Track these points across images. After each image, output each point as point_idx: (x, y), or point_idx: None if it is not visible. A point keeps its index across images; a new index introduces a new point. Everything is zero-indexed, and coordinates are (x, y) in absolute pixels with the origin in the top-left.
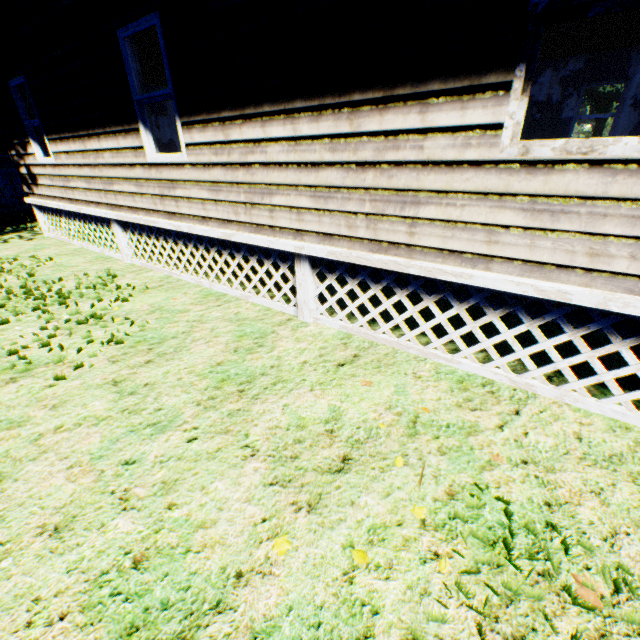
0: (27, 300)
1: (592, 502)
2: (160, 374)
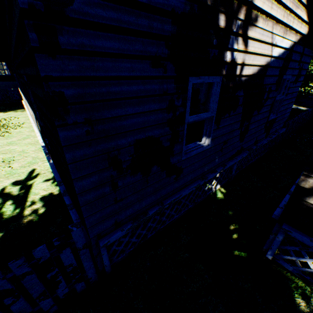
0: (1, 127)
1: (24, 160)
2: (2, 141)
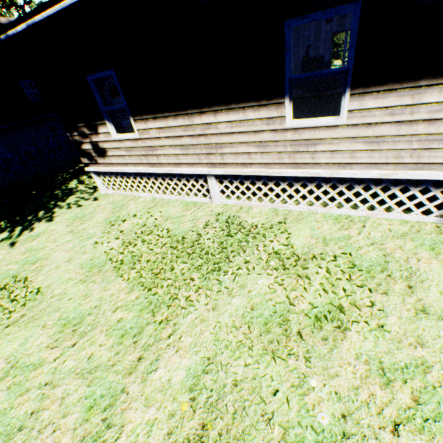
0: (208, 255)
1: None
2: (439, 296)
